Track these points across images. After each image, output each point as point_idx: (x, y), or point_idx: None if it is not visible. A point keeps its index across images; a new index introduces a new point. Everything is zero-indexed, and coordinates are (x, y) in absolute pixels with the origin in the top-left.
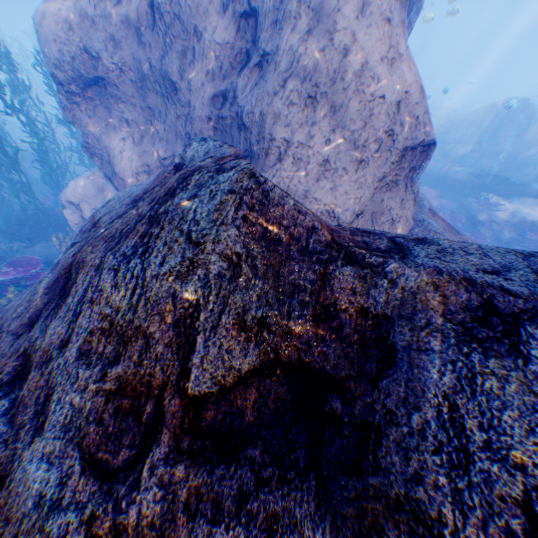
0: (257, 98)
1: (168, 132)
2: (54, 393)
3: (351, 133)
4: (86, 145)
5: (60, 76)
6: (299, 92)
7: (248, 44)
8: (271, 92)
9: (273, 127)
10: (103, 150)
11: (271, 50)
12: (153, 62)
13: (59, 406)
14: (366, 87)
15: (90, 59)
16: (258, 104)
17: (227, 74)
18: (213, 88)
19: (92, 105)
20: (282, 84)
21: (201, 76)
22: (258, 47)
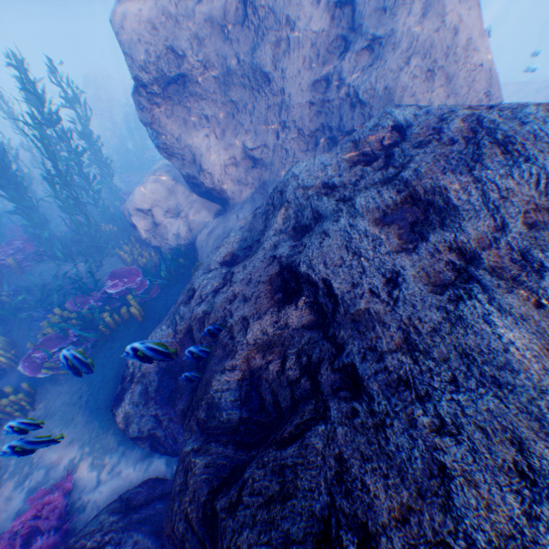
0: (376, 76)
1: (254, 122)
2: (527, 252)
3: (459, 97)
4: (162, 147)
5: (144, 77)
6: (419, 67)
7: (344, 31)
8: (395, 69)
9: (401, 98)
10: (183, 149)
11: (383, 34)
12: (240, 56)
13: (544, 254)
14: (469, 58)
15: (174, 57)
16: (379, 81)
17: (325, 60)
18: (311, 74)
19: (170, 105)
20: (404, 61)
21: (296, 64)
22: (363, 33)
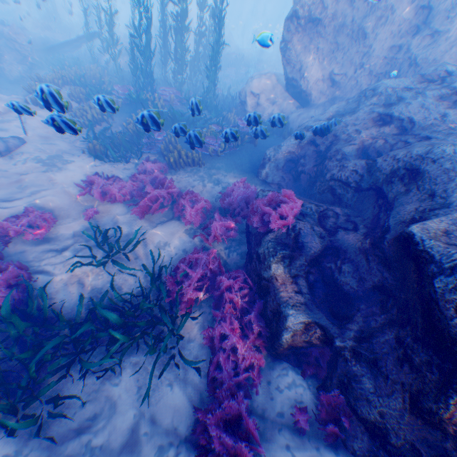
0: (430, 53)
1: (344, 61)
2: None
3: None
4: (286, 58)
5: (300, 13)
6: (455, 54)
7: (419, 24)
8: (443, 51)
9: None
10: (297, 63)
11: (442, 31)
12: (355, 19)
13: None
14: None
15: (320, 7)
16: (431, 55)
17: (402, 37)
18: (391, 42)
19: (302, 34)
20: (449, 49)
21: (385, 34)
22: (430, 28)
